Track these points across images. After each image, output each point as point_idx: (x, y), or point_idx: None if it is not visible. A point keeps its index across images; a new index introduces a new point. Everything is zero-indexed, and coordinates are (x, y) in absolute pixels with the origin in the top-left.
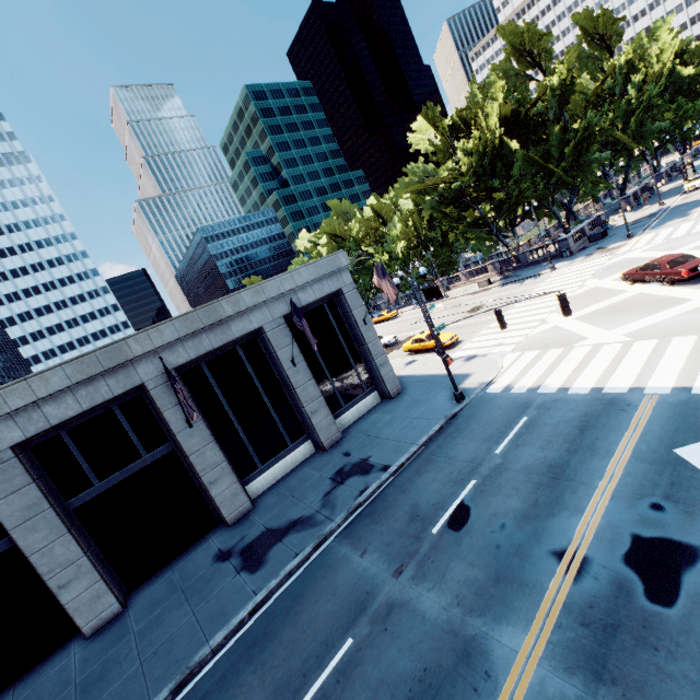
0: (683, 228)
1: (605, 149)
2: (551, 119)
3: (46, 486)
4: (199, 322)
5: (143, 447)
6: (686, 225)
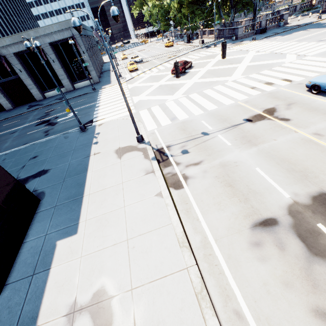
0: (259, 44)
1: None
2: None
3: None
4: (16, 39)
5: (12, 74)
6: (263, 43)
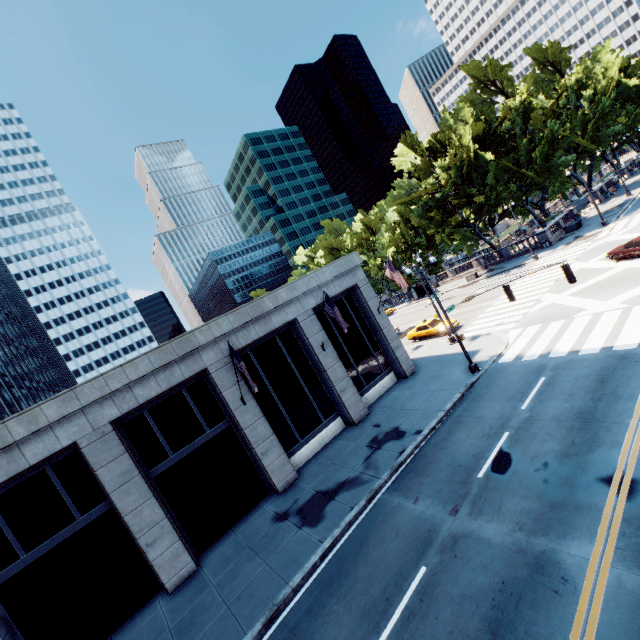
0: None
1: (567, 153)
2: (517, 133)
3: (134, 456)
4: (247, 315)
5: (206, 424)
6: None
